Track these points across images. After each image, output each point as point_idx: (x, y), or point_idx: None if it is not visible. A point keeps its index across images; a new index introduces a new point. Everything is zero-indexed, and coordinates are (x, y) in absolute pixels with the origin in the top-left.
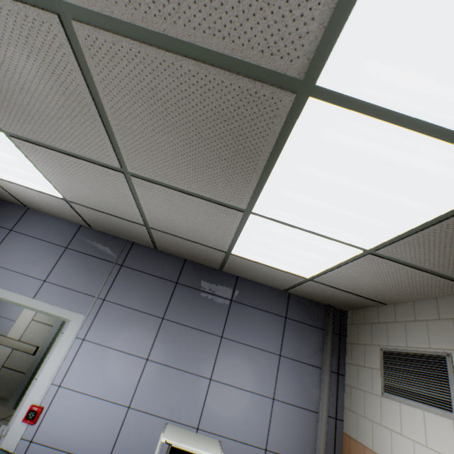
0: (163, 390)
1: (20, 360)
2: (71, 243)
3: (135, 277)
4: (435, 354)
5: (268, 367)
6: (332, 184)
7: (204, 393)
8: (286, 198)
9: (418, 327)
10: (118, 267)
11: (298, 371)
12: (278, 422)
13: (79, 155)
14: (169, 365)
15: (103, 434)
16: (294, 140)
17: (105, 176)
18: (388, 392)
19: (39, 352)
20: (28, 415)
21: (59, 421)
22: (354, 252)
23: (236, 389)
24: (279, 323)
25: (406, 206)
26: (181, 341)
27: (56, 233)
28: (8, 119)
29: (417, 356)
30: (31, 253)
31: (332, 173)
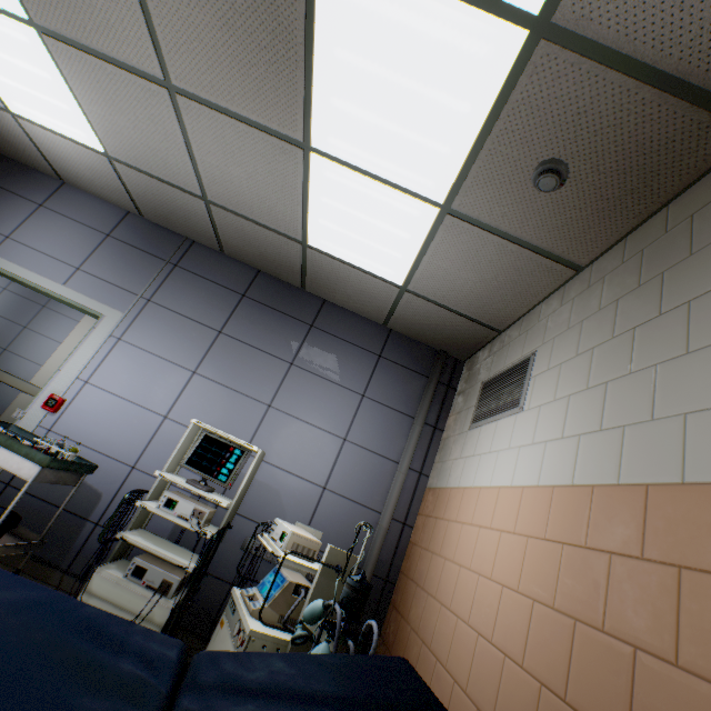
0: (209, 407)
1: None
2: (114, 231)
3: (192, 281)
4: (524, 359)
5: (345, 406)
6: (373, 78)
7: (259, 419)
8: (339, 114)
9: (519, 341)
10: (170, 267)
11: (383, 416)
12: (346, 464)
13: (118, 62)
14: (221, 383)
15: (133, 438)
16: (321, 6)
17: (149, 98)
18: (475, 422)
19: None
20: (47, 402)
21: (83, 417)
22: (432, 214)
23: (300, 421)
24: (370, 361)
25: (450, 110)
26: (240, 360)
27: (97, 217)
28: (41, 2)
29: (509, 371)
30: (64, 235)
31: (368, 59)
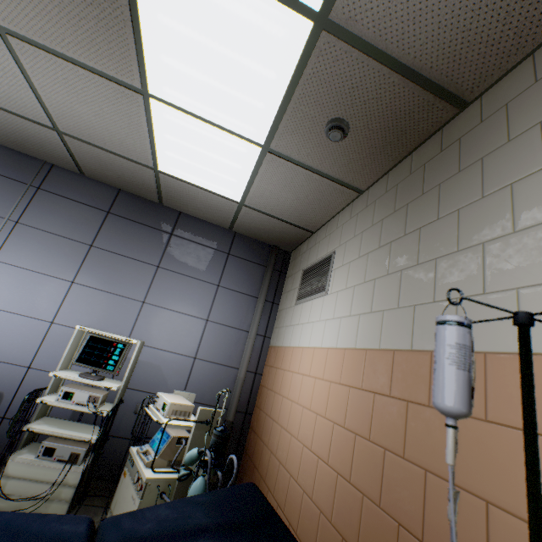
0: (91, 310)
1: None
2: None
3: (57, 202)
4: (328, 256)
5: (205, 295)
6: (196, 43)
7: (136, 313)
8: (170, 69)
9: (325, 241)
10: (33, 190)
11: (235, 299)
12: (210, 338)
13: None
14: (99, 289)
15: (24, 344)
16: None
17: None
18: (299, 300)
19: None
20: None
21: None
22: (256, 152)
23: (170, 311)
24: (222, 258)
25: (261, 75)
26: (113, 268)
27: None
28: None
29: (319, 263)
30: None
31: (189, 27)
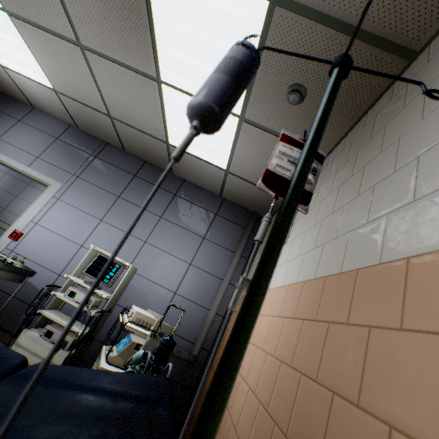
0: (108, 241)
1: None
2: (61, 136)
3: (104, 166)
4: None
5: (192, 244)
6: (188, 35)
7: (138, 249)
8: (173, 59)
9: None
10: (92, 158)
11: (215, 251)
12: (190, 279)
13: (52, 32)
14: (117, 227)
15: (61, 258)
16: None
17: (71, 53)
18: None
19: None
20: (12, 234)
21: (33, 244)
22: (234, 122)
23: (163, 252)
24: (210, 217)
25: None
26: (129, 214)
27: (51, 128)
28: None
29: None
30: (31, 138)
31: (183, 23)
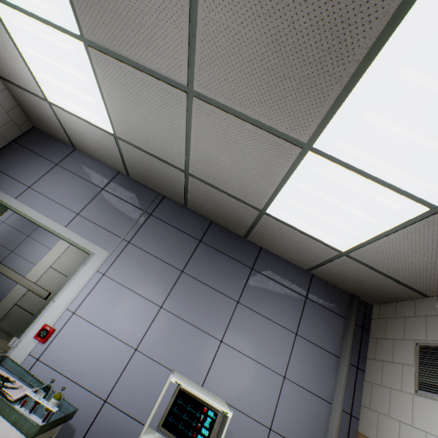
0: (172, 341)
1: (32, 301)
2: (107, 186)
3: (162, 227)
4: None
5: (282, 343)
6: (431, 96)
7: (213, 353)
8: (362, 124)
9: None
10: (146, 215)
11: (314, 354)
12: (287, 403)
13: (148, 70)
14: (182, 318)
15: (107, 370)
16: (408, 24)
17: (166, 98)
18: (424, 390)
19: (50, 298)
20: (40, 332)
21: (67, 347)
22: (417, 211)
23: (246, 357)
24: (299, 301)
25: None
26: (197, 297)
27: (95, 175)
28: (94, 21)
29: None
30: (70, 187)
31: (437, 78)
